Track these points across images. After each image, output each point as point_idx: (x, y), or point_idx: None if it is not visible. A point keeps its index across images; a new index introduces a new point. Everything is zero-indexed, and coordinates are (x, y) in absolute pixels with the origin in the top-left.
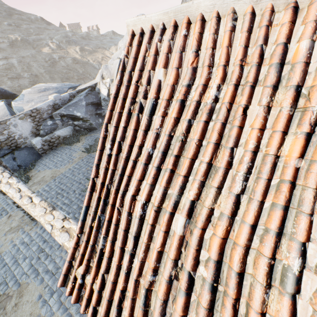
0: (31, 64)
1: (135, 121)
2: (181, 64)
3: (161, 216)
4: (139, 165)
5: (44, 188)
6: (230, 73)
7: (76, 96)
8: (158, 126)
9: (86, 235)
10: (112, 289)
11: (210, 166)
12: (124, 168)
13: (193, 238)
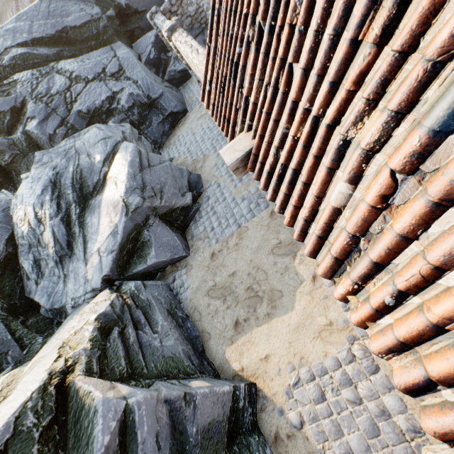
0: None
1: None
2: None
3: None
4: None
5: None
6: None
7: None
8: None
9: (212, 41)
10: (221, 81)
11: None
12: None
13: None
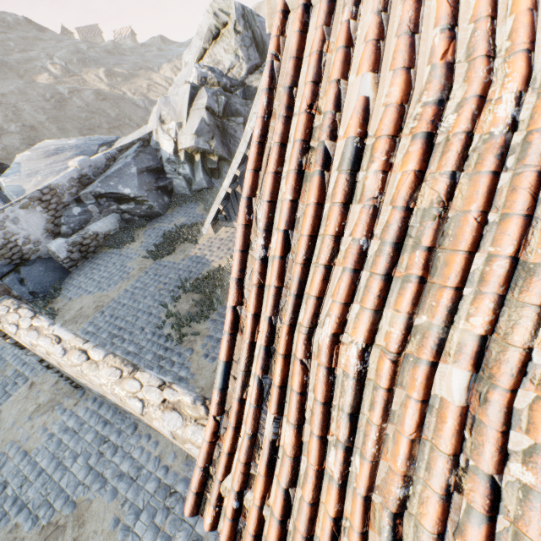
0: (21, 106)
1: (317, 187)
2: (413, 59)
3: (405, 371)
4: (337, 273)
5: (86, 330)
6: (539, 67)
7: (117, 159)
8: (375, 192)
9: (234, 417)
10: (310, 517)
11: (515, 264)
12: (302, 282)
13: (492, 411)
